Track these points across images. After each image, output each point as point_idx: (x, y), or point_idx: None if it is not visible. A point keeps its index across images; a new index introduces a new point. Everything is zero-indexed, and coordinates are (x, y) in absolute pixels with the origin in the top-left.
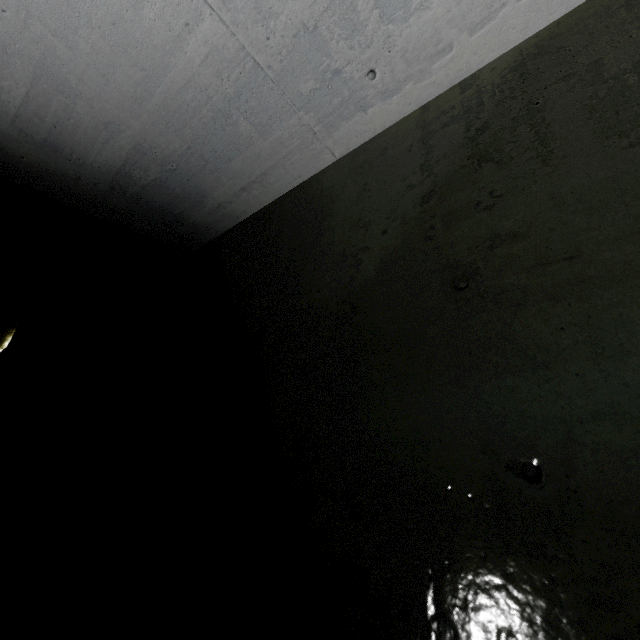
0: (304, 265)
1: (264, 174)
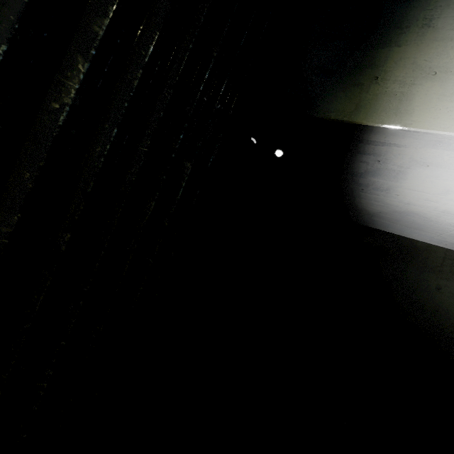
0: (407, 264)
1: (405, 234)
